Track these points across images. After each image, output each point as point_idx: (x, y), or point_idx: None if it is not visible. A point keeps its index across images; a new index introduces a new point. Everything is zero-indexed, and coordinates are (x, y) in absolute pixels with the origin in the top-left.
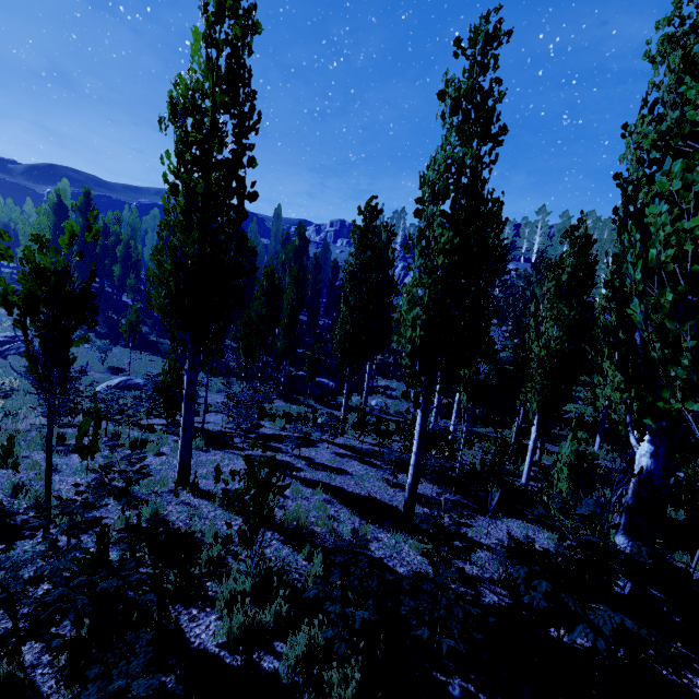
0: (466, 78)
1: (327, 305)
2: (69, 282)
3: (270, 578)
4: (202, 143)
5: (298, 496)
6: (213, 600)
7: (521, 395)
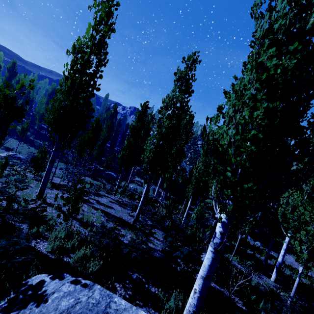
0: (184, 71)
1: (120, 141)
2: (15, 102)
3: (72, 234)
4: (82, 65)
5: (90, 212)
6: (47, 238)
7: (187, 189)
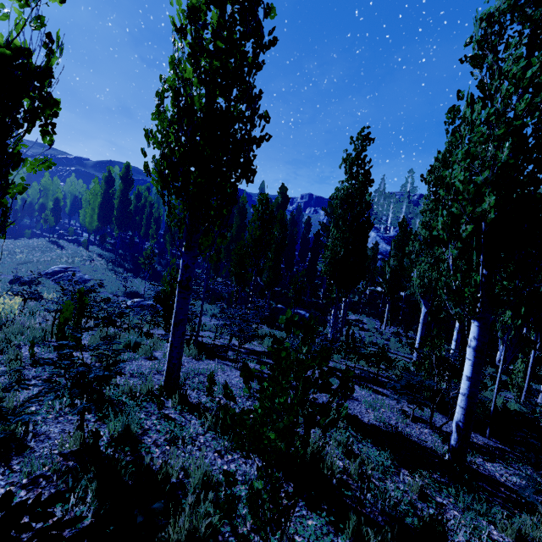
0: None
1: (300, 253)
2: None
3: None
4: None
5: None
6: None
7: None
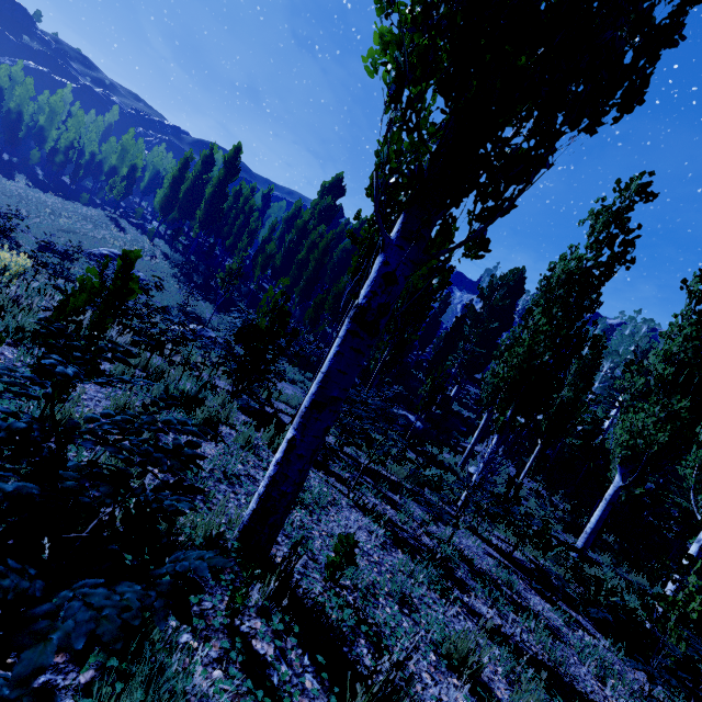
0: None
1: (422, 337)
2: None
3: None
4: None
5: None
6: None
7: None
